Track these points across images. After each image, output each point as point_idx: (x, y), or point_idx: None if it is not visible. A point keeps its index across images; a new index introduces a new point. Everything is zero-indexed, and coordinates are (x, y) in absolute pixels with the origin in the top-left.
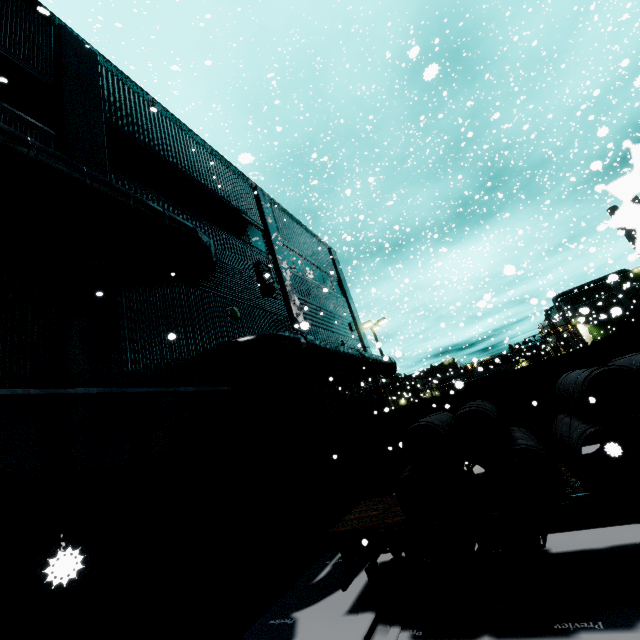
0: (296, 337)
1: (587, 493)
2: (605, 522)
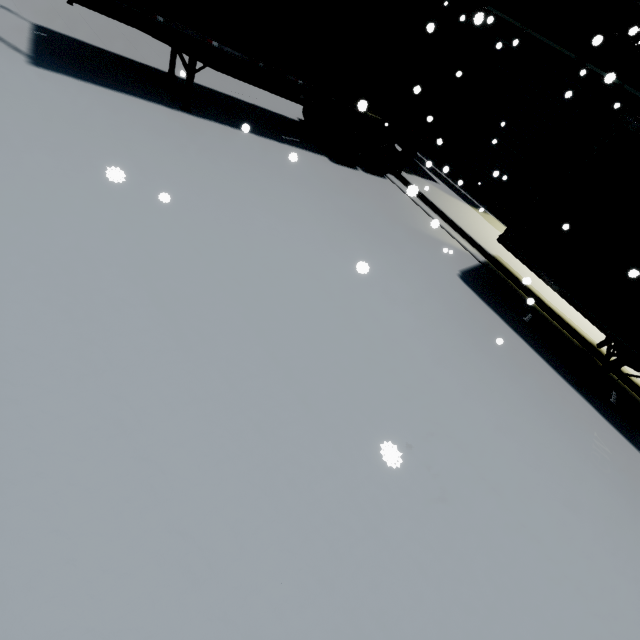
0: None
1: None
2: None
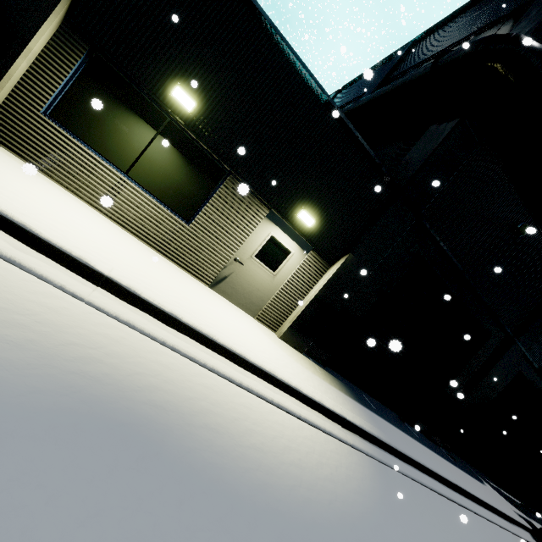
0: None
1: None
2: None
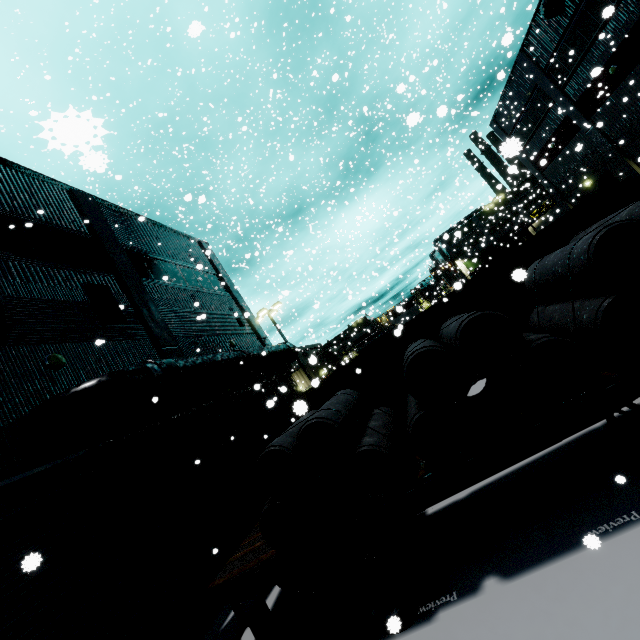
0: (145, 369)
1: (426, 476)
2: (449, 492)
